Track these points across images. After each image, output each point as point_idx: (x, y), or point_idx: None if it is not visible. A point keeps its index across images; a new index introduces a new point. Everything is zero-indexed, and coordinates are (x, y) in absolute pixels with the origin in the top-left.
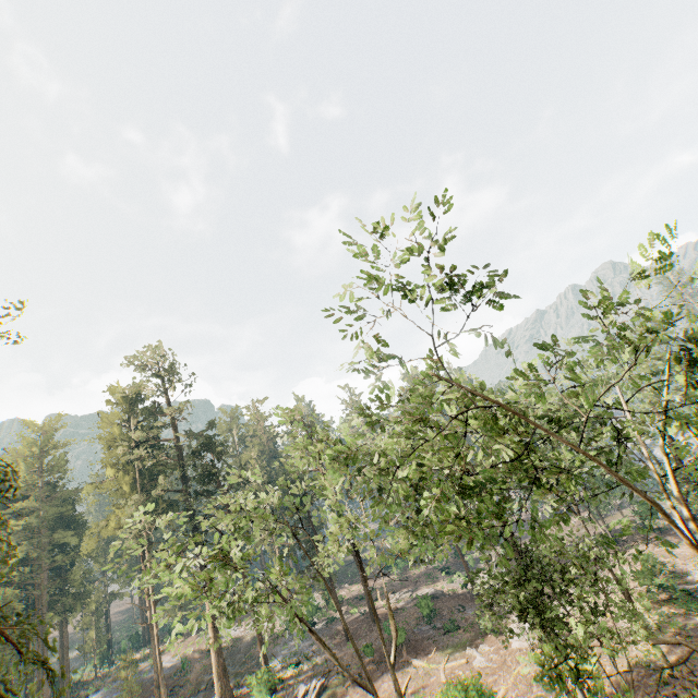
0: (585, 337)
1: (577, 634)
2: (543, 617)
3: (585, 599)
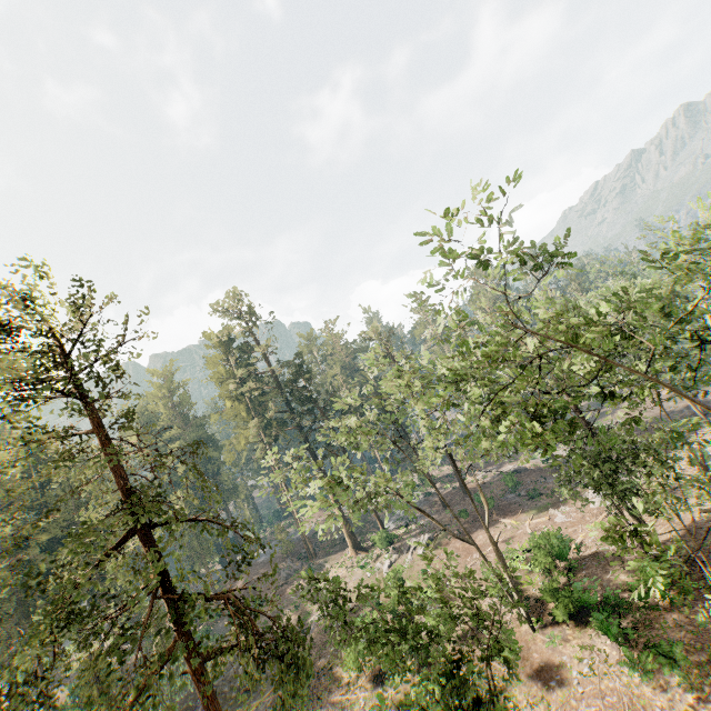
0: (651, 290)
1: (638, 507)
2: (615, 490)
3: (653, 476)
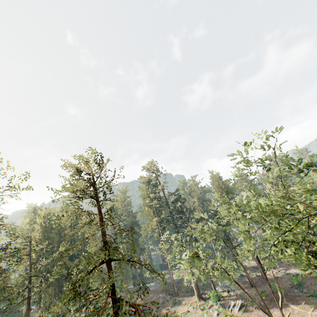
0: None
1: None
2: None
3: None
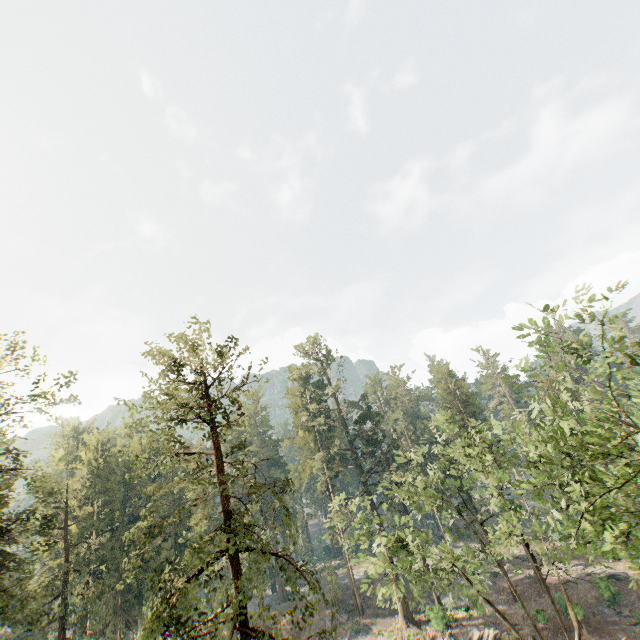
0: None
1: None
2: None
3: None
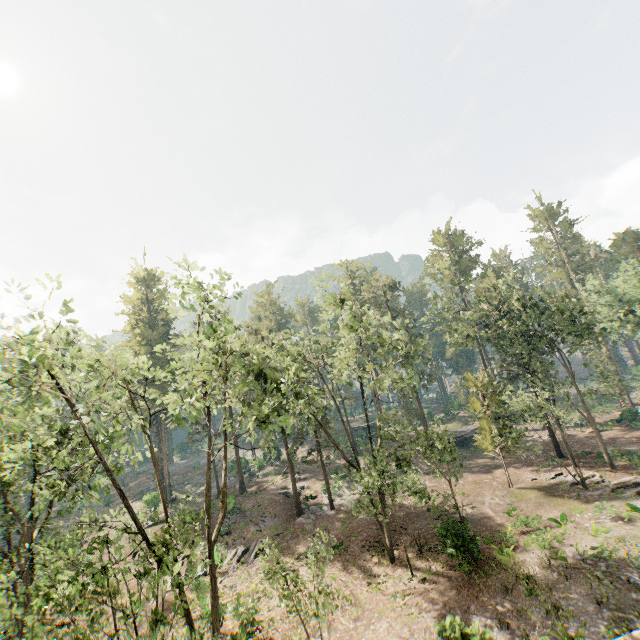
0: None
1: None
2: None
3: None
